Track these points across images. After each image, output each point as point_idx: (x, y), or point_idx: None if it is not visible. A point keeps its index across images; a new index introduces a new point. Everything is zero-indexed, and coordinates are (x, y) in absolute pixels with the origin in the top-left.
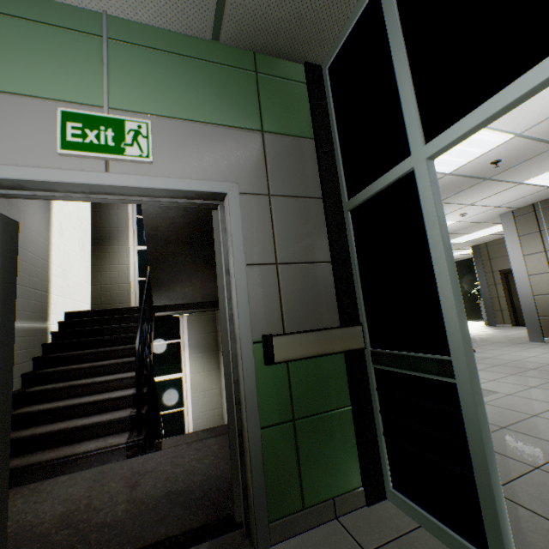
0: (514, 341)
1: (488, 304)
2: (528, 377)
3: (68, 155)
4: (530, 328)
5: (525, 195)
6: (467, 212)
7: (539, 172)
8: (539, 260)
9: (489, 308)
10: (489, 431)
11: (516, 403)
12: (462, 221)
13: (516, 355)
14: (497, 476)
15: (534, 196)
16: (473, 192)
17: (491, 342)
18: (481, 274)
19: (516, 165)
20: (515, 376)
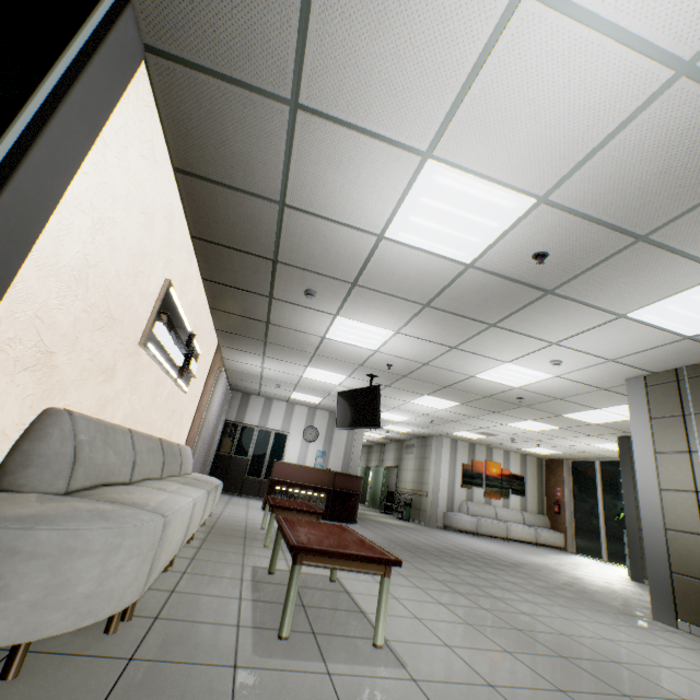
0: (626, 609)
1: (634, 538)
2: (521, 666)
3: None
4: (655, 592)
5: (648, 345)
6: (562, 359)
7: (644, 298)
8: (679, 465)
9: (635, 546)
10: None
11: (384, 699)
12: (567, 378)
13: (585, 627)
14: None
15: (669, 351)
16: (543, 317)
17: (586, 598)
18: (628, 485)
19: (587, 271)
20: (505, 655)
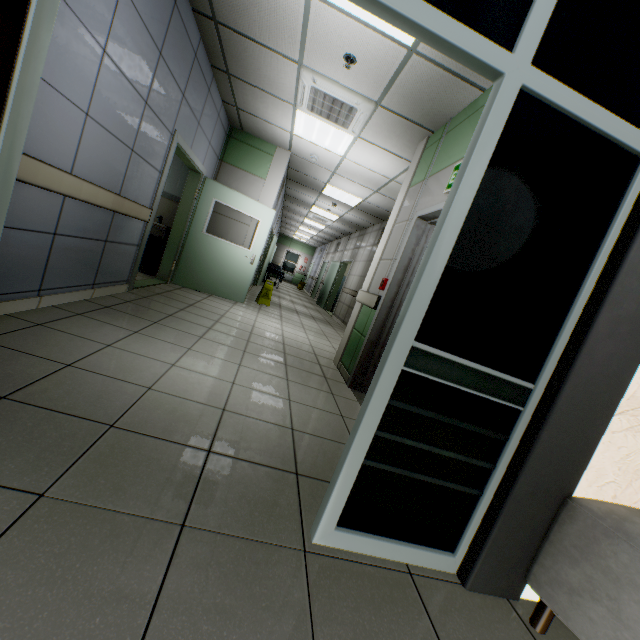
0: None
1: None
2: None
3: (447, 193)
4: None
5: None
6: None
7: None
8: None
9: None
10: (366, 408)
11: None
12: None
13: None
14: (349, 447)
15: None
16: None
17: None
18: None
19: None
20: None
